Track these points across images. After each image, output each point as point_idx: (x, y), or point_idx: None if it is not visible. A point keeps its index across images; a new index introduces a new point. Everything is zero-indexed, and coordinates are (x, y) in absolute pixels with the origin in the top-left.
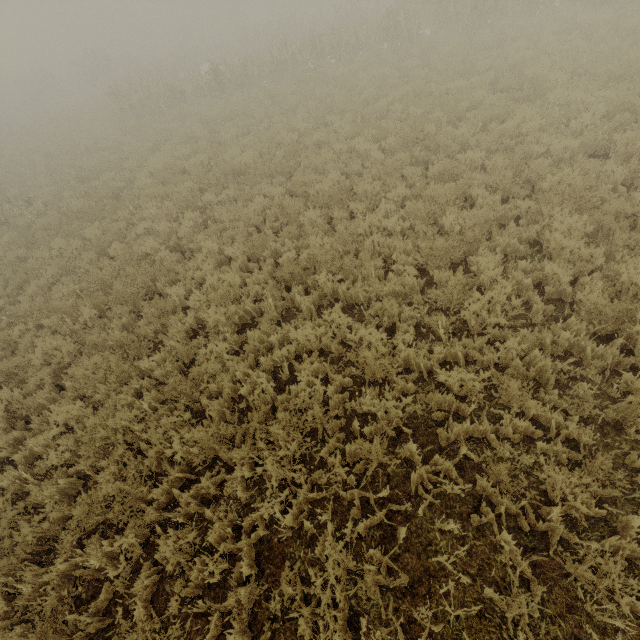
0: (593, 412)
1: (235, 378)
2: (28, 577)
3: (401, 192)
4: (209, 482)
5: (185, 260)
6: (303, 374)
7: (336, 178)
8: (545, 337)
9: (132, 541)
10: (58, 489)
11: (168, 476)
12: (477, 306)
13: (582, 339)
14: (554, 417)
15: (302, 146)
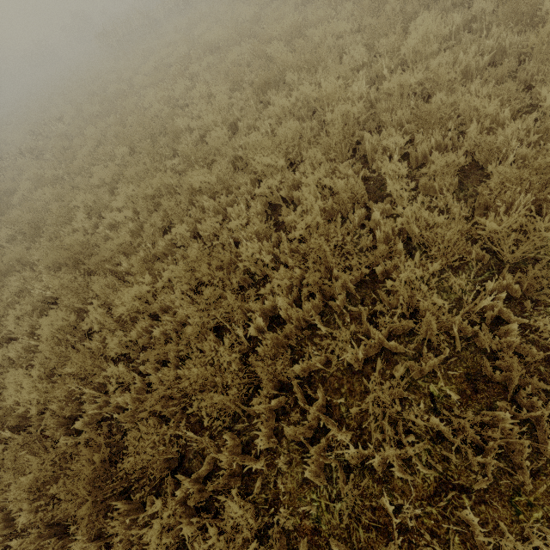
0: (505, 73)
1: (234, 150)
2: (124, 260)
3: (350, 9)
4: (226, 200)
5: (184, 107)
6: (283, 130)
7: (294, 20)
8: (470, 47)
9: (183, 231)
10: (130, 230)
11: (199, 202)
12: (413, 43)
13: (501, 40)
14: (474, 86)
15: (263, 17)
